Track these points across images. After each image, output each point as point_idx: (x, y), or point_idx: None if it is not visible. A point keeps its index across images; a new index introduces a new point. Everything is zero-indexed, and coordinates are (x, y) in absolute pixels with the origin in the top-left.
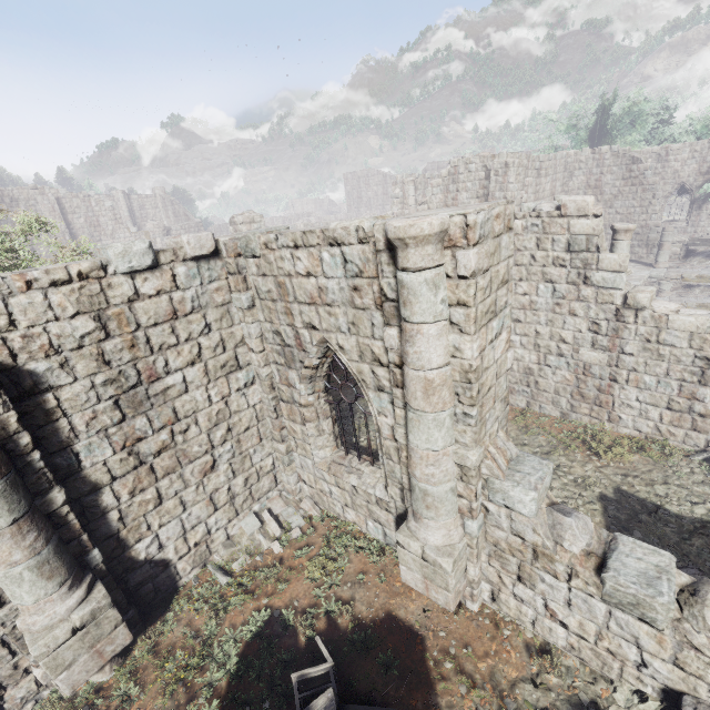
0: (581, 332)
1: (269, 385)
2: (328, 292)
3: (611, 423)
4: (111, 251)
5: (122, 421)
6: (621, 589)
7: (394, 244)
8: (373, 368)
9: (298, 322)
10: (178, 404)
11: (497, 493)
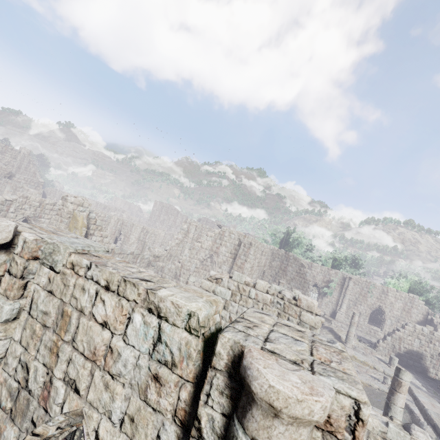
0: None
1: None
2: (119, 360)
3: None
4: None
5: None
6: None
7: (252, 394)
8: None
9: (60, 370)
10: None
11: None
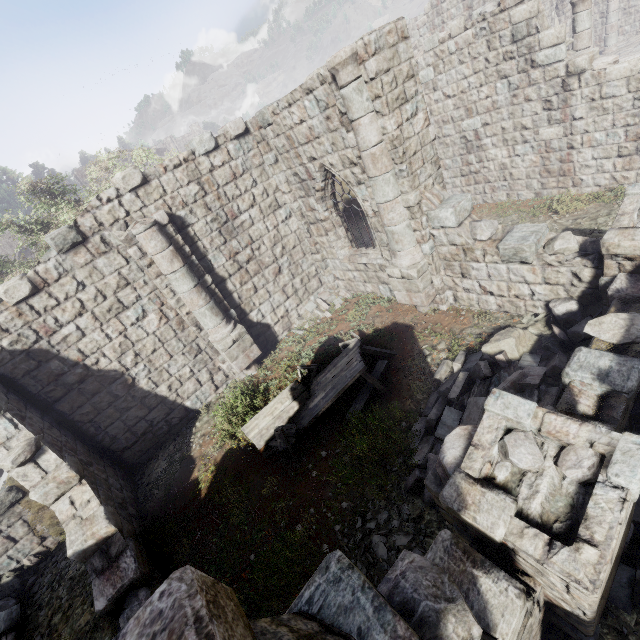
0: (537, 114)
1: (300, 215)
2: (315, 128)
3: (575, 187)
4: (194, 142)
5: (225, 242)
6: (507, 247)
7: (333, 74)
8: (351, 170)
9: (305, 159)
10: (250, 232)
11: (434, 220)
